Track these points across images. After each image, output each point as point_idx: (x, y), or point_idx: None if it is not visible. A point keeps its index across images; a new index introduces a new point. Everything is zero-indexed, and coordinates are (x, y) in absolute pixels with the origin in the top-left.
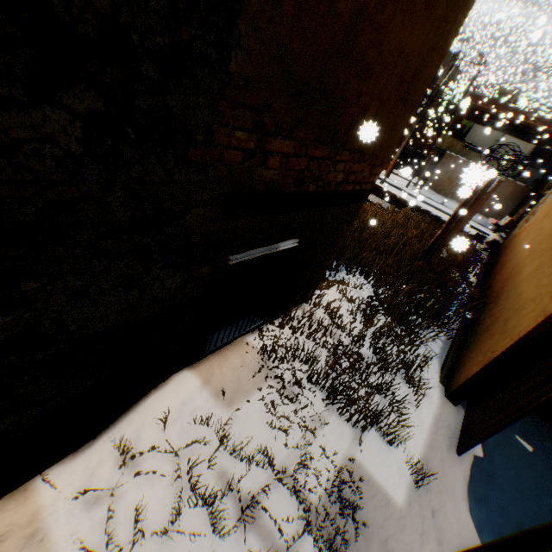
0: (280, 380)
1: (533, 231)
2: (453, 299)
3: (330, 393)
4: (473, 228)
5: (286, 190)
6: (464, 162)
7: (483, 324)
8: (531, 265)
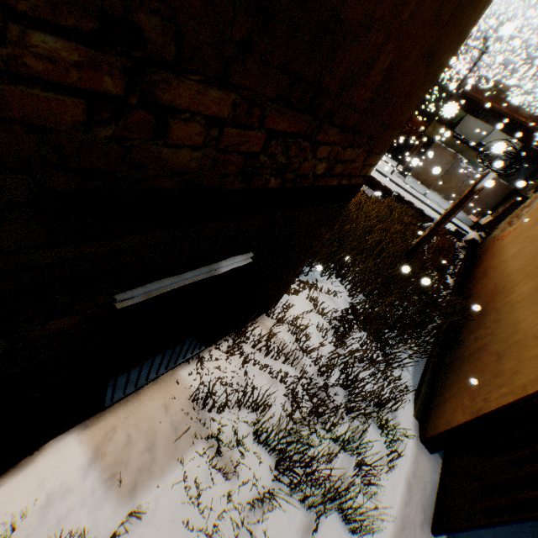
0: (215, 440)
1: (522, 239)
2: (435, 313)
3: (282, 458)
4: (451, 222)
5: (225, 186)
6: (451, 154)
7: (467, 348)
8: (527, 284)
